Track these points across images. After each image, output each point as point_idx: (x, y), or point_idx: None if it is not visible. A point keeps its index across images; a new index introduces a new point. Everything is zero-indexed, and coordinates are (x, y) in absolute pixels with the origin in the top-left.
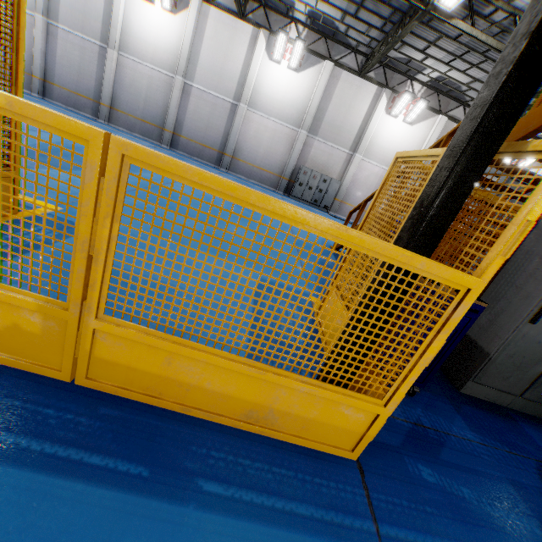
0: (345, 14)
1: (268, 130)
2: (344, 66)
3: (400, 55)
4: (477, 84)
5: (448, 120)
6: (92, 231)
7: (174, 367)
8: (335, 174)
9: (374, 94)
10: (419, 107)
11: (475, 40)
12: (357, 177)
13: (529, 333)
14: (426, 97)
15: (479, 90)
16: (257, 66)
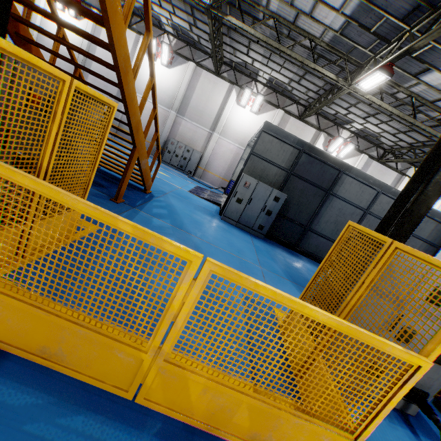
0: (189, 24)
1: (146, 109)
2: (204, 67)
3: (238, 59)
4: (294, 83)
5: (285, 113)
6: None
7: None
8: (199, 148)
9: (227, 89)
10: (258, 100)
11: (247, 33)
12: (217, 151)
13: None
14: (267, 95)
15: (298, 89)
16: None
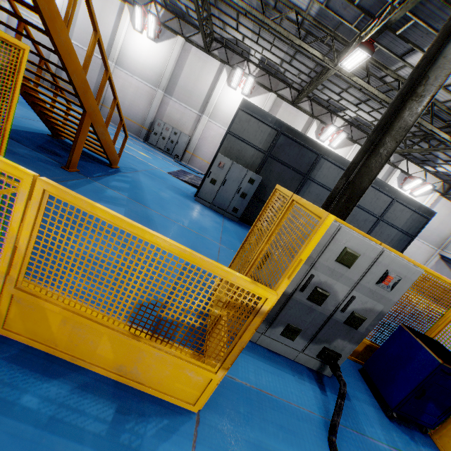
0: None
1: (132, 86)
2: (193, 43)
3: (229, 36)
4: (286, 64)
5: (278, 98)
6: None
7: None
8: (187, 131)
9: (218, 68)
10: (250, 81)
11: (230, 2)
12: (206, 135)
13: None
14: (260, 77)
15: (290, 71)
16: (123, 33)
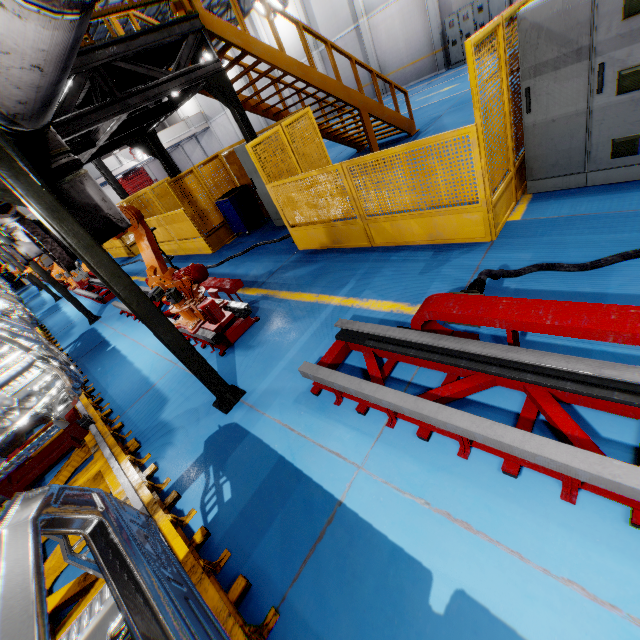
0: None
1: (395, 19)
2: None
3: None
4: None
5: None
6: (167, 229)
7: (188, 246)
8: None
9: None
10: None
11: None
12: None
13: (261, 193)
14: None
15: None
16: None
